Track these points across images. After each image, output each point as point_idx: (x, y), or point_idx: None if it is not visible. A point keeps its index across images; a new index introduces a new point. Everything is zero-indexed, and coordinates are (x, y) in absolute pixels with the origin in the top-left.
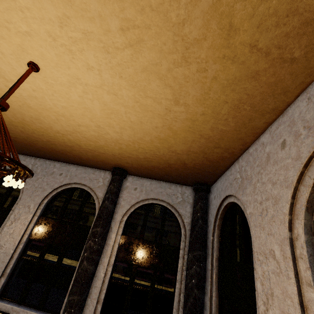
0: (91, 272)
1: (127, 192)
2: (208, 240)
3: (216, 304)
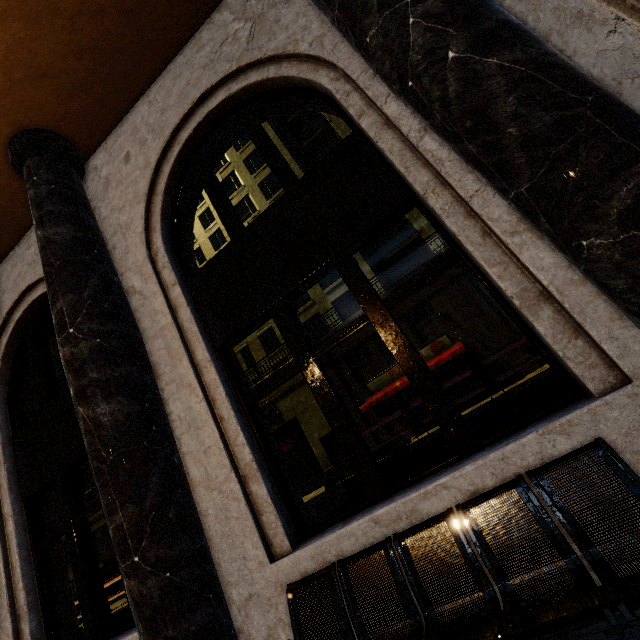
0: (119, 418)
1: (115, 188)
2: None
3: None
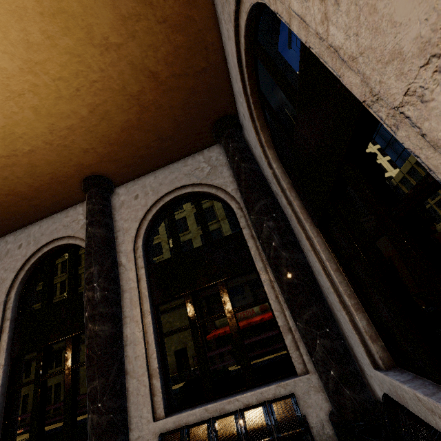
0: (107, 334)
1: (126, 208)
2: (272, 186)
3: (324, 246)
